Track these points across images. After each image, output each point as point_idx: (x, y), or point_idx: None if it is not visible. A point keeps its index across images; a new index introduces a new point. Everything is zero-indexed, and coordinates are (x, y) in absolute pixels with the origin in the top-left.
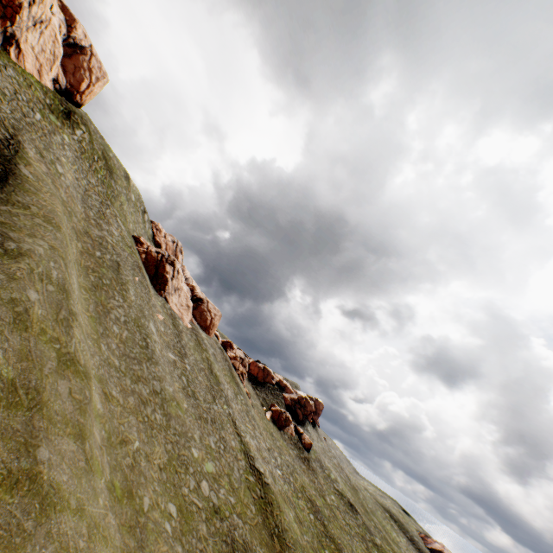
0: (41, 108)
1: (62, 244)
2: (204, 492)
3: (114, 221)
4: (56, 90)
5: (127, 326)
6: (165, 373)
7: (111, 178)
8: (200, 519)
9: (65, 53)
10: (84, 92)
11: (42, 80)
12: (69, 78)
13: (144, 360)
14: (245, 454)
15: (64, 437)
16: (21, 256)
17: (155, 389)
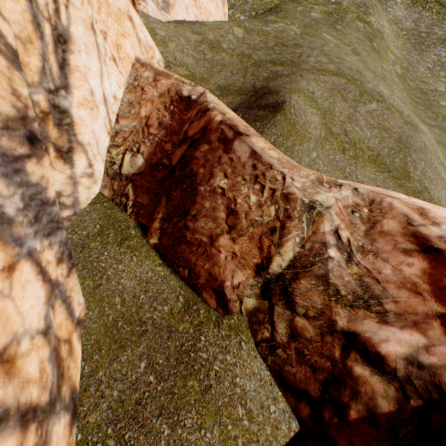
0: None
1: (370, 0)
2: None
3: None
4: None
5: None
6: None
7: None
8: None
9: None
10: None
11: None
12: None
13: None
14: None
15: (355, 33)
16: None
17: None
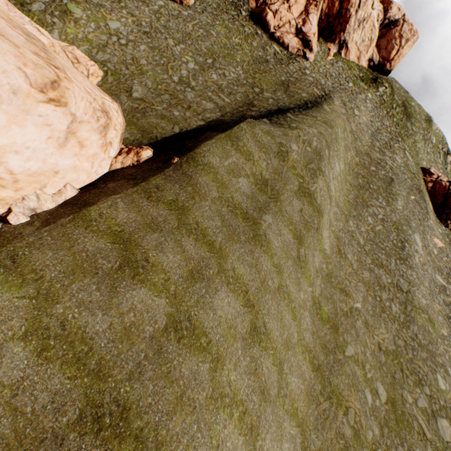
0: (353, 80)
1: (329, 135)
2: (440, 430)
3: (400, 153)
4: (369, 67)
5: (383, 223)
6: (419, 282)
7: (407, 121)
8: (421, 445)
9: (380, 35)
10: (392, 58)
11: (359, 63)
12: (381, 53)
13: (393, 256)
14: None
15: (285, 228)
16: (295, 129)
17: (399, 285)
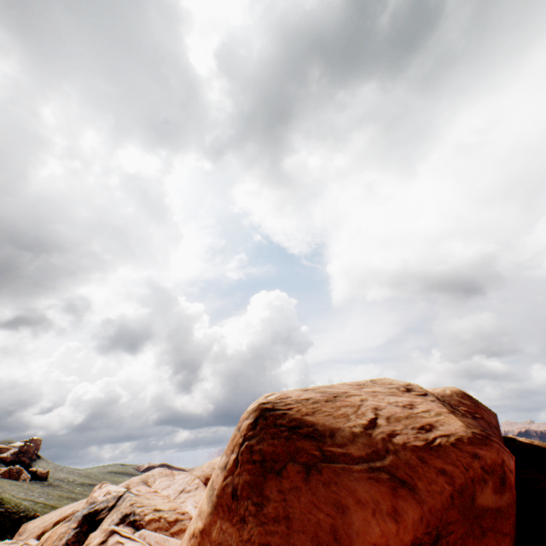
0: None
1: None
2: None
3: None
4: None
5: None
6: None
7: None
8: None
9: None
10: None
11: None
12: None
13: None
14: (28, 499)
15: None
16: None
17: None
